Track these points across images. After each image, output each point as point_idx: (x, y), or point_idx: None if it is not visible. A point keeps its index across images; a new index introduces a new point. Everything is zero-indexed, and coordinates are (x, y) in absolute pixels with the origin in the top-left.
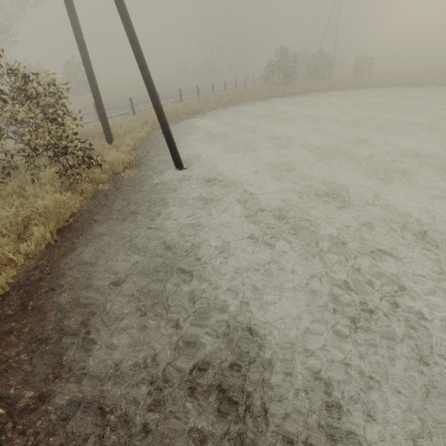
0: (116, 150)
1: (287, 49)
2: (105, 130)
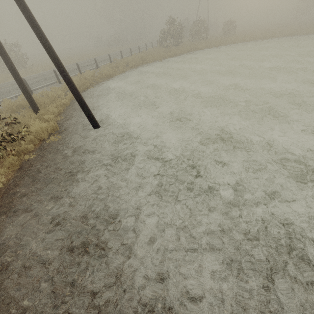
0: (42, 119)
1: (173, 19)
2: (30, 103)
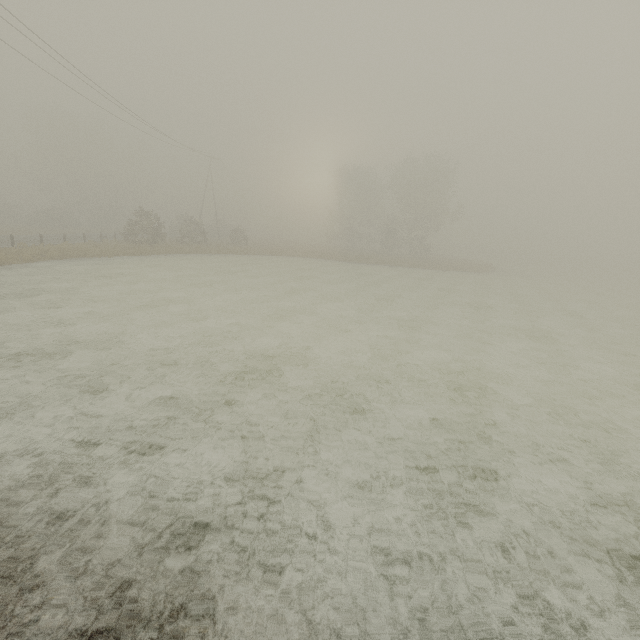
0: None
1: (148, 212)
2: None
